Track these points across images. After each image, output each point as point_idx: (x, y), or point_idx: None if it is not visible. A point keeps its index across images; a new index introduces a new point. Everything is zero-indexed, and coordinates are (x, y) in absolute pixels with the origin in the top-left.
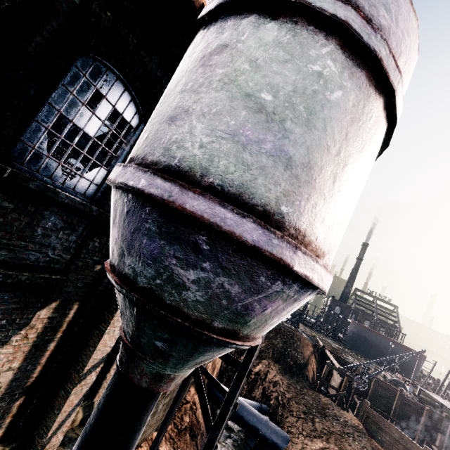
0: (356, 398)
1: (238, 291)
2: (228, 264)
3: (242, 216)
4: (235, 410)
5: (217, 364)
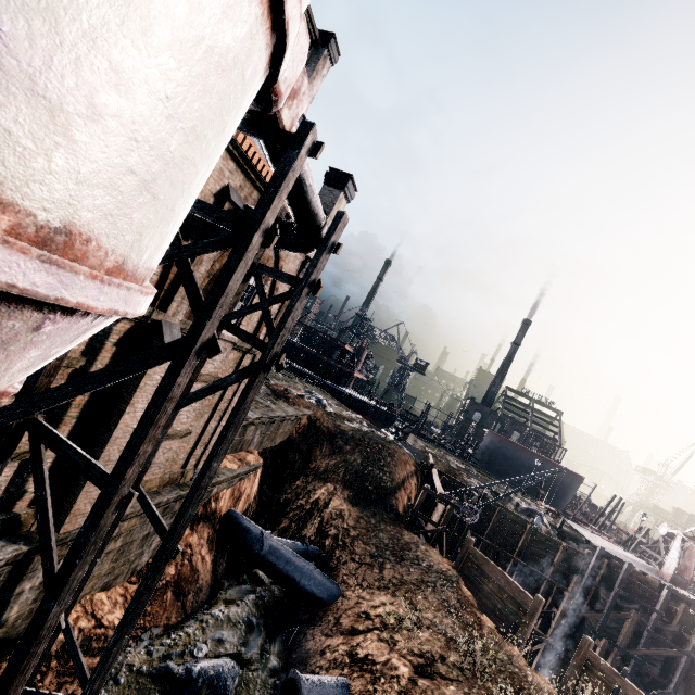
0: (470, 534)
1: None
2: None
3: None
4: (263, 556)
5: (246, 491)
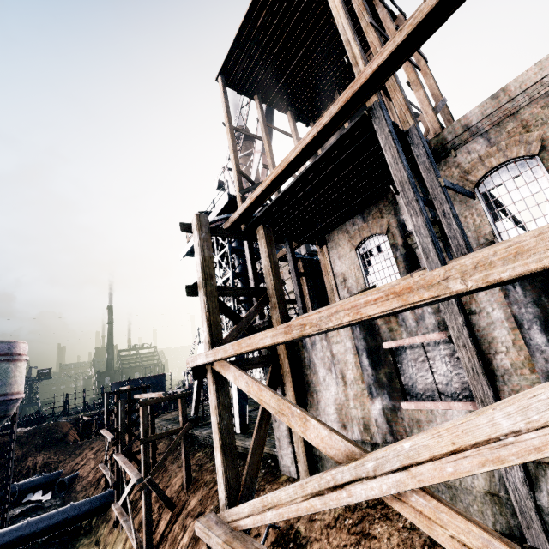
0: None
1: (4, 407)
2: (1, 404)
3: (1, 397)
4: (19, 488)
5: None
